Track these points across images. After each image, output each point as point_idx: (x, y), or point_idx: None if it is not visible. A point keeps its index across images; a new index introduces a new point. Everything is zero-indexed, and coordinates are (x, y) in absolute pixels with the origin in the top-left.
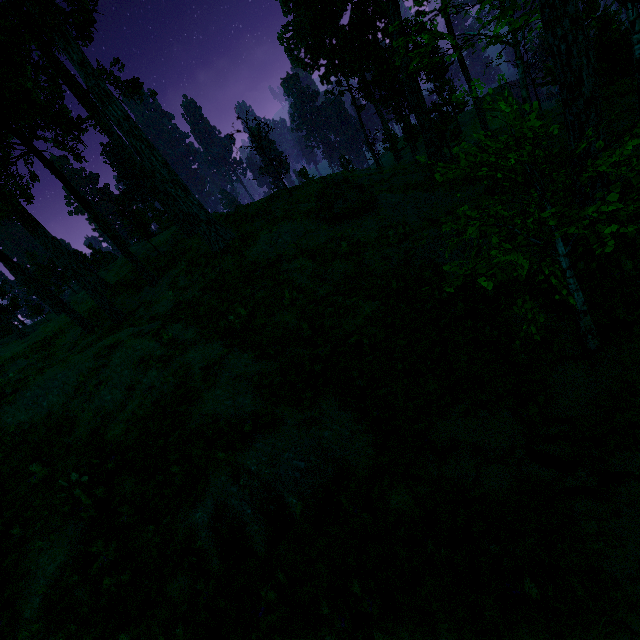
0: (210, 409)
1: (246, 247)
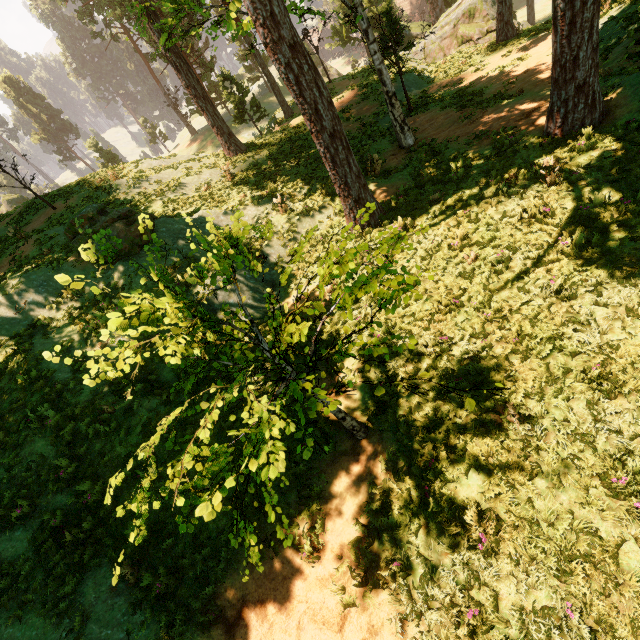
0: None
1: None
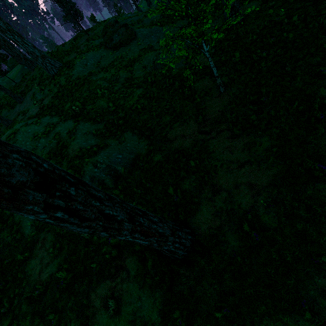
0: (76, 147)
1: (70, 70)
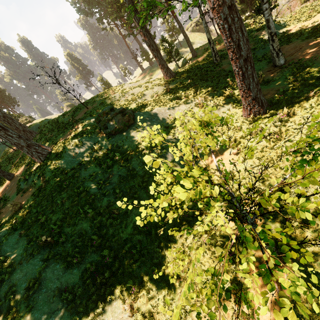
0: None
1: (57, 160)
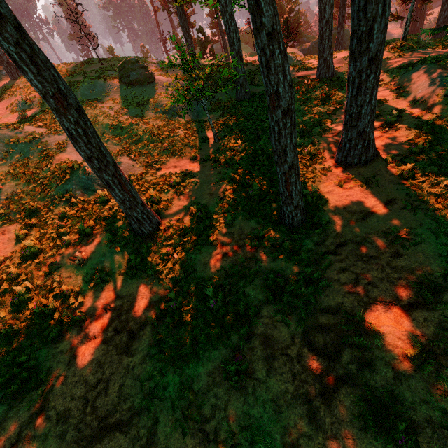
0: (65, 157)
1: (72, 90)
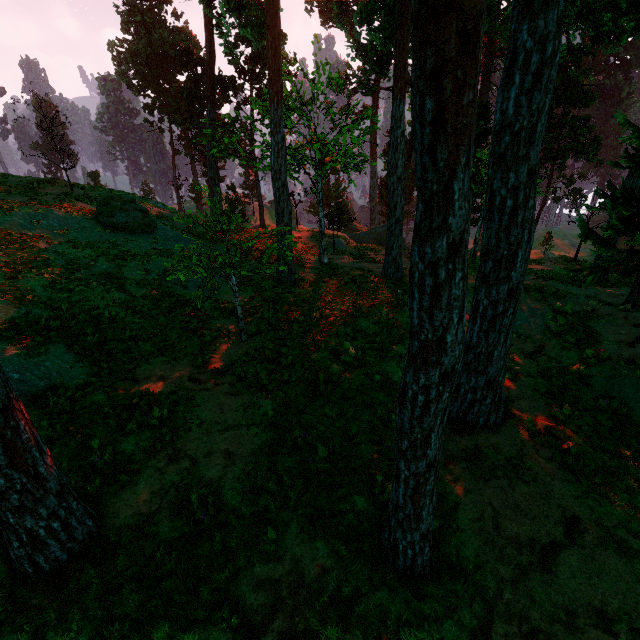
0: None
1: None
